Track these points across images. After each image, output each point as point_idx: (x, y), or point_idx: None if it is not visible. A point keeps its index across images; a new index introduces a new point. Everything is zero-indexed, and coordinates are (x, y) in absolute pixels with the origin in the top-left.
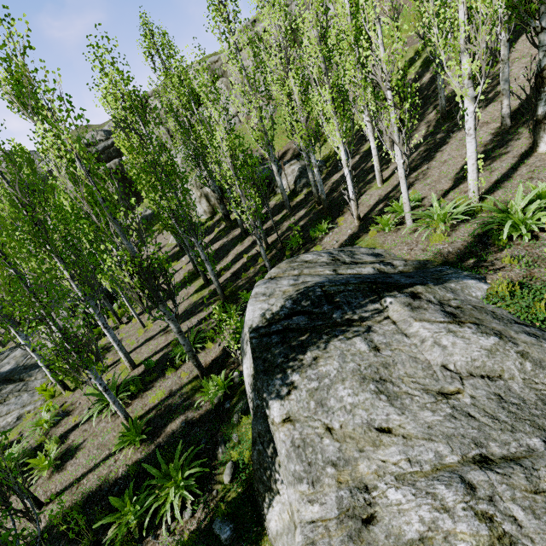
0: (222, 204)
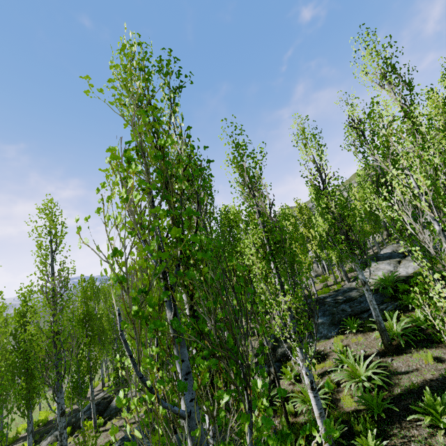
0: (386, 231)
